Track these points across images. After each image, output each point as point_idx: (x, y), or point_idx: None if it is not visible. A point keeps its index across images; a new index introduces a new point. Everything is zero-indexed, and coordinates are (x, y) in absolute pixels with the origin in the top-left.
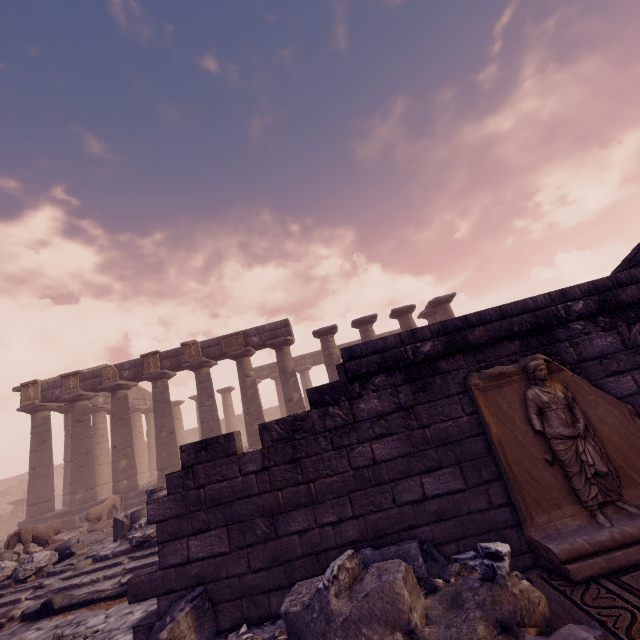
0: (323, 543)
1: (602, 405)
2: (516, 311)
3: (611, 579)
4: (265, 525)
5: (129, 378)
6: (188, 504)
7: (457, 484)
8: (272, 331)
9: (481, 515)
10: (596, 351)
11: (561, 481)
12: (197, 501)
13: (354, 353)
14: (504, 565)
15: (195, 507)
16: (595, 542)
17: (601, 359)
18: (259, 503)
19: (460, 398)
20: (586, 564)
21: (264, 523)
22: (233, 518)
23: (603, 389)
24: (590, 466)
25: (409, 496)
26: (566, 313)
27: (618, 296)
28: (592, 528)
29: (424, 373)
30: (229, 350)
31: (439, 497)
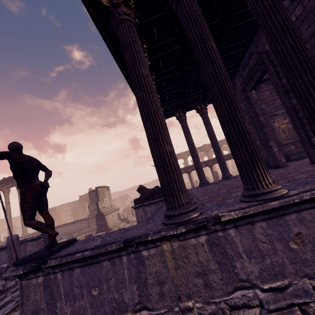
0: None
1: None
2: None
3: None
4: None
5: (189, 155)
6: None
7: None
8: None
9: None
10: None
11: None
12: None
13: None
14: None
15: None
16: None
17: None
18: None
19: None
20: None
21: None
22: None
23: None
24: None
25: None
26: None
27: None
28: None
29: None
30: None
31: None
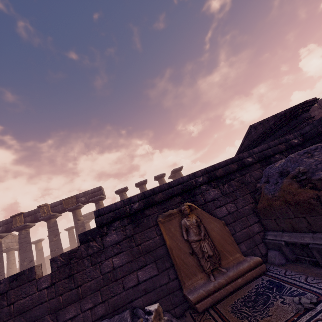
0: (85, 321)
1: (212, 222)
2: (175, 184)
3: (213, 307)
4: (51, 319)
5: (2, 231)
6: (2, 317)
7: (154, 272)
8: (92, 193)
9: (165, 286)
10: (211, 197)
11: (196, 262)
12: (8, 313)
13: (100, 213)
14: (152, 317)
15: (7, 318)
16: (207, 290)
17: (213, 201)
18: (48, 306)
19: (155, 227)
20: (204, 302)
21: (50, 318)
22: (31, 319)
23: (215, 214)
24: (206, 253)
25: (131, 283)
26: (196, 183)
27: (215, 174)
28: (208, 283)
29: (138, 217)
30: (67, 206)
31: (146, 281)
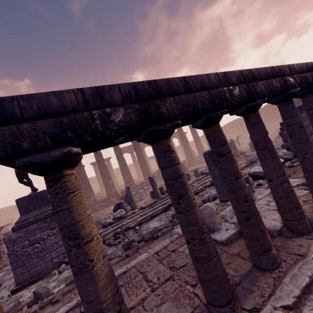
0: None
1: None
2: None
3: None
4: None
5: None
6: None
7: None
8: None
9: None
10: None
11: None
12: None
13: None
14: None
15: None
16: None
17: None
18: None
19: None
20: None
21: None
22: None
23: None
24: None
25: (310, 129)
26: None
27: None
28: None
29: None
30: None
31: None
